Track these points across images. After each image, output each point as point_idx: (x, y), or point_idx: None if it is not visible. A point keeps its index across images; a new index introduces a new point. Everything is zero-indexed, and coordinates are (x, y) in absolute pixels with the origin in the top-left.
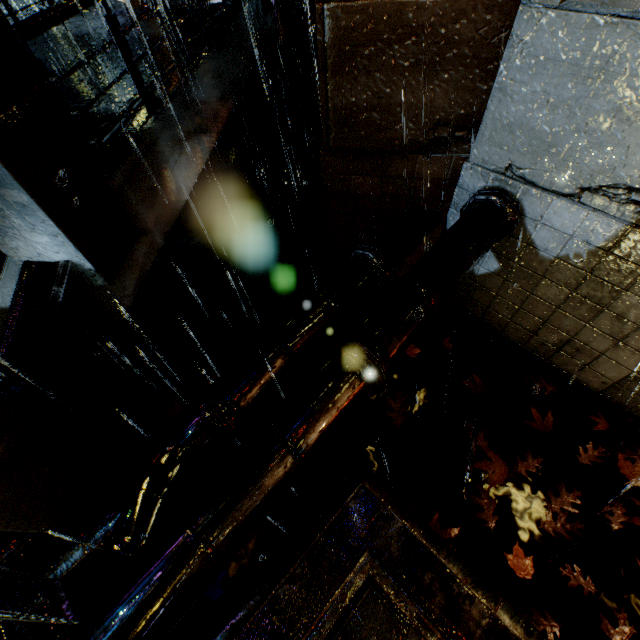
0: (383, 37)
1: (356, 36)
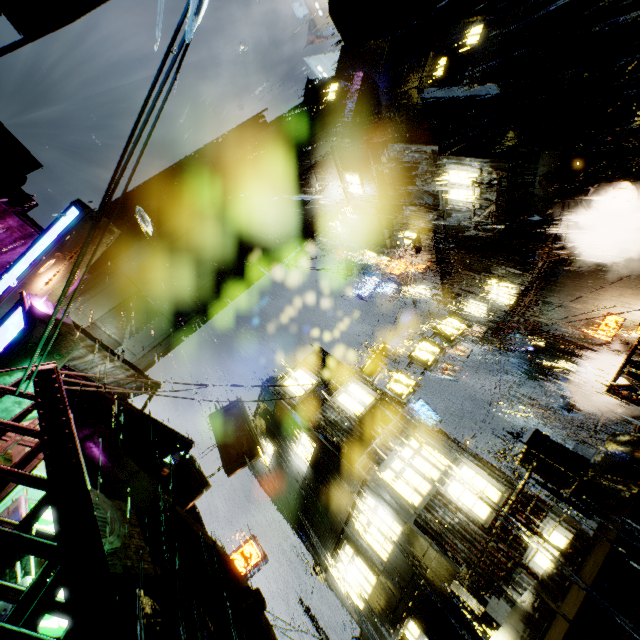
0: (613, 409)
1: (611, 411)
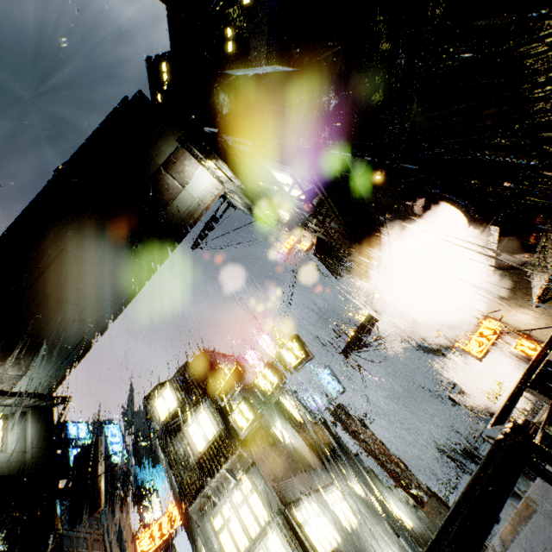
0: None
1: None
